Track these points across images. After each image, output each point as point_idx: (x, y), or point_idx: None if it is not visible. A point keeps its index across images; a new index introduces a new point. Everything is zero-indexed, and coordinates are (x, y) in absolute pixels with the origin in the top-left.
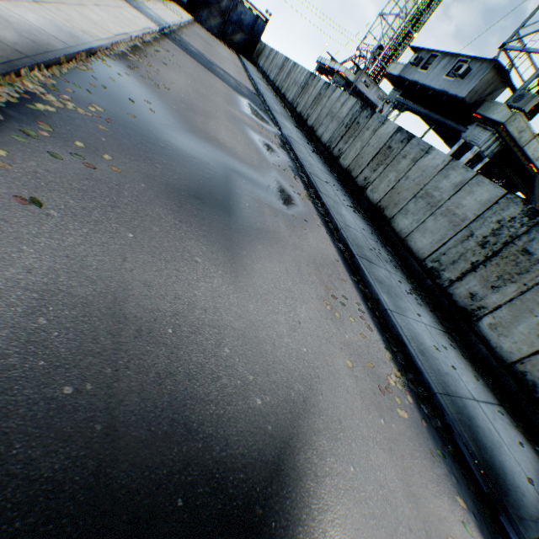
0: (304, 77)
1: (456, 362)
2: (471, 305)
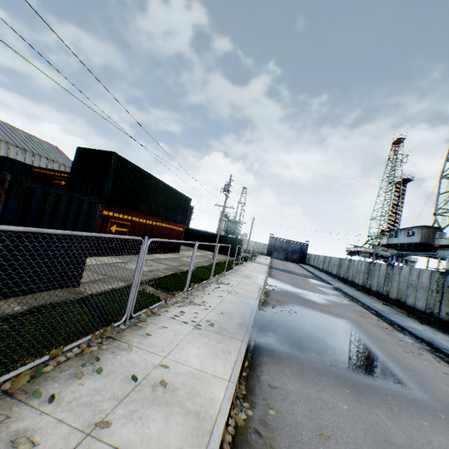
0: (337, 261)
1: (440, 335)
2: (448, 317)
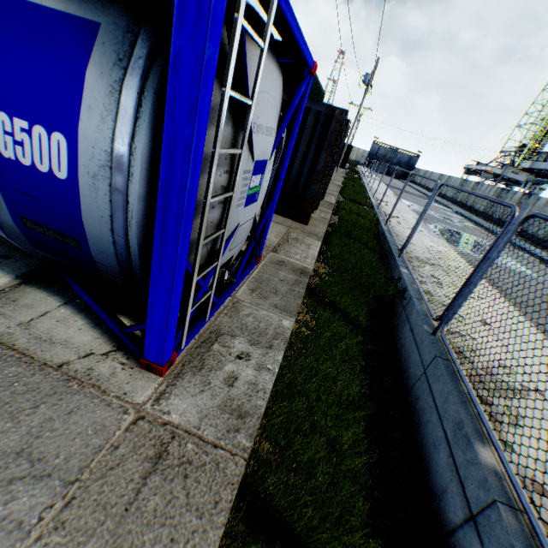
0: (458, 182)
1: None
2: None
